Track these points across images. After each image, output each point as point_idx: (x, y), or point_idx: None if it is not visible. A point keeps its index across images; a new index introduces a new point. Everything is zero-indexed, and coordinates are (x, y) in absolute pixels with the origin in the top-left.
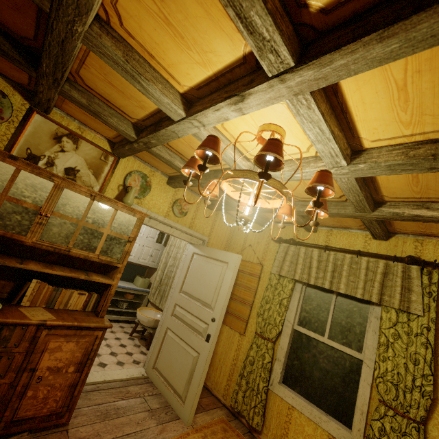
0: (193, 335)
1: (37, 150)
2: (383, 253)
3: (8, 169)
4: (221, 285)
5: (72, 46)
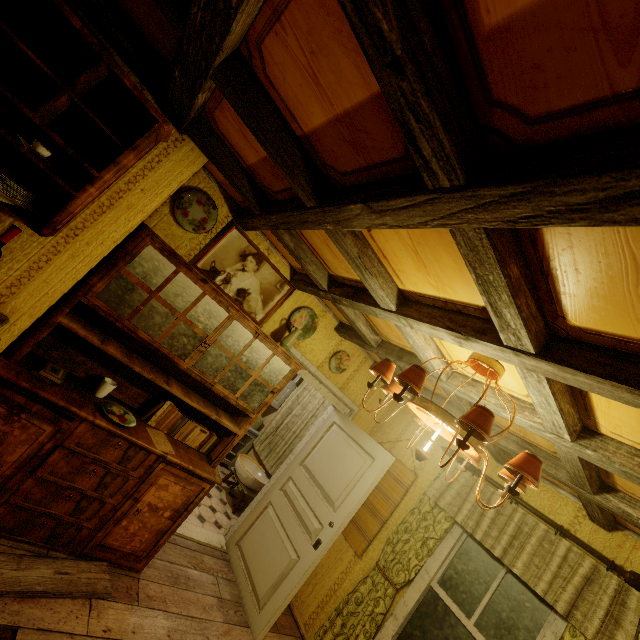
0: (299, 529)
1: (221, 265)
2: (597, 547)
3: (196, 291)
4: (356, 483)
5: (312, 227)
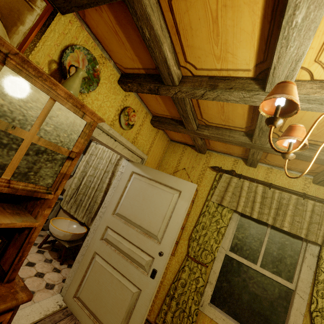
0: (131, 266)
1: None
2: (322, 197)
3: None
4: (170, 214)
5: None
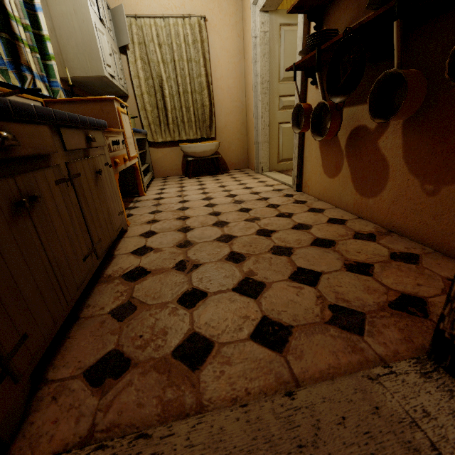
0: None
1: None
2: None
3: None
4: None
5: None
